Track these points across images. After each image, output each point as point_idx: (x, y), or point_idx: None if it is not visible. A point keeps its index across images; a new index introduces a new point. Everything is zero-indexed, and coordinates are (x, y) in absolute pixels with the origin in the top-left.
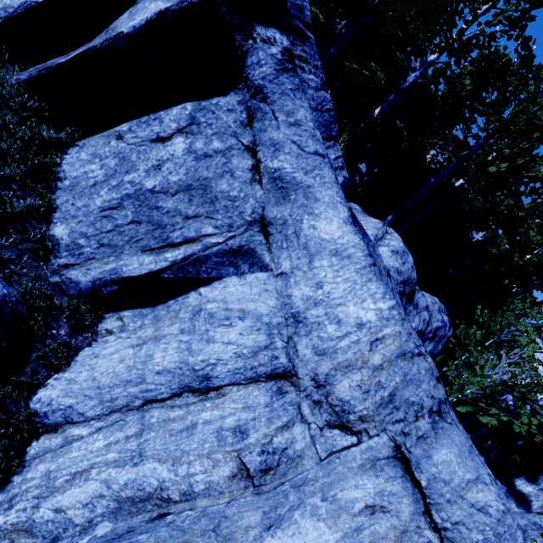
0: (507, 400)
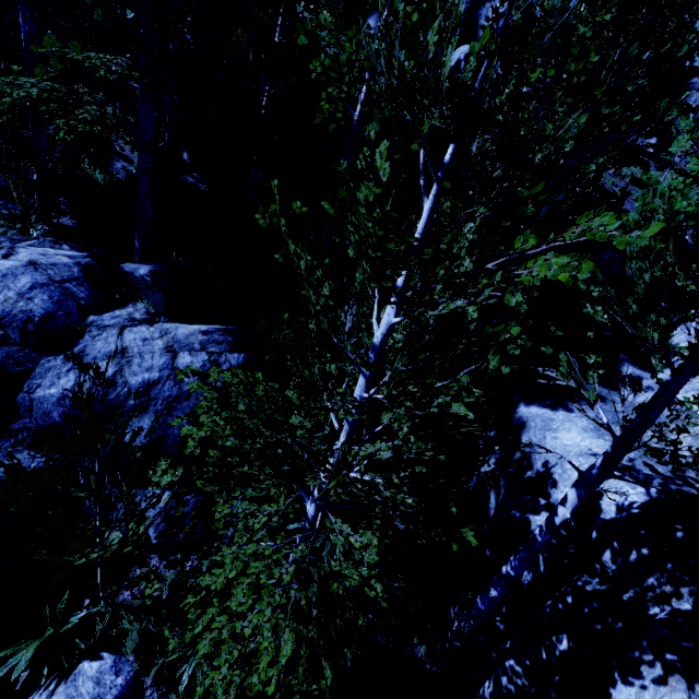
0: (308, 515)
